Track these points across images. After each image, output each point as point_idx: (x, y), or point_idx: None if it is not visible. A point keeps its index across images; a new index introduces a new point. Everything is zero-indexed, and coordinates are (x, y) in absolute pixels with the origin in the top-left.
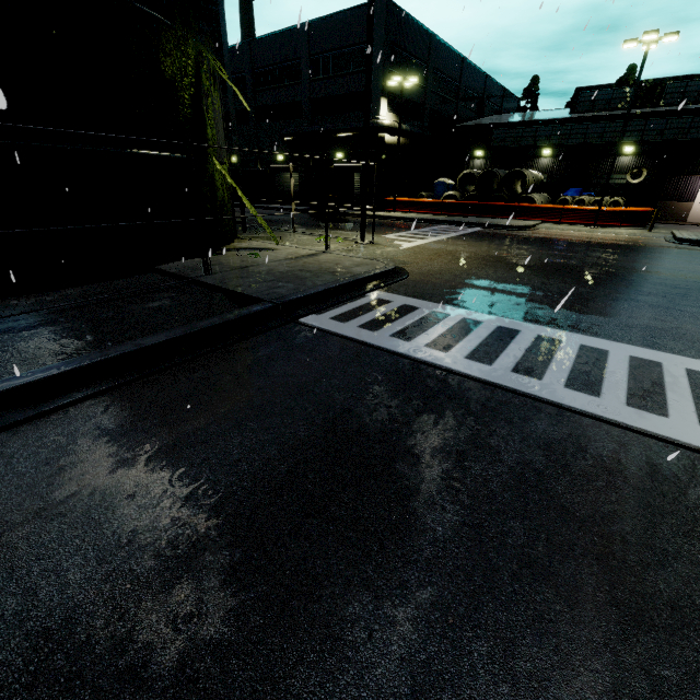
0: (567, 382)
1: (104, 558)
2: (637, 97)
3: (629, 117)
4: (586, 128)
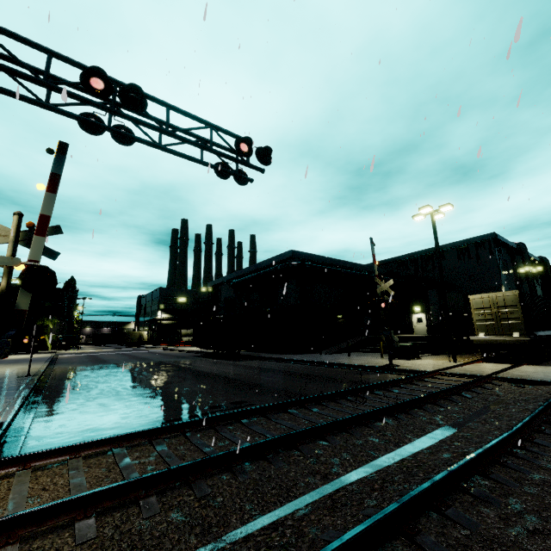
0: None
1: None
2: None
3: None
4: None
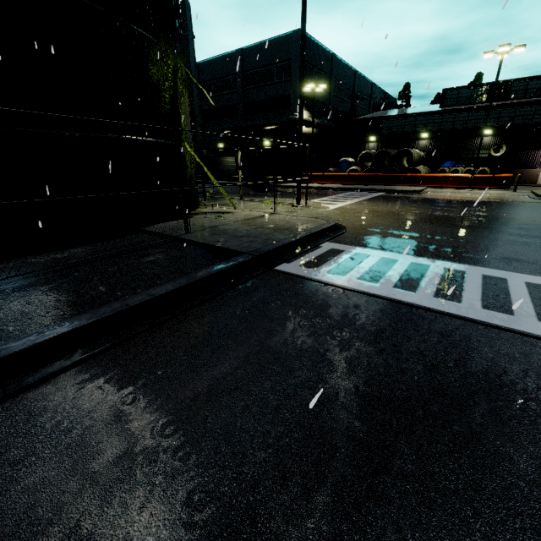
0: (537, 316)
1: (179, 538)
2: (490, 94)
3: (486, 108)
4: (454, 117)
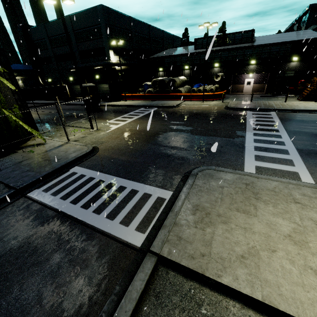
0: (108, 214)
1: None
2: (218, 42)
3: (214, 51)
4: (200, 56)
